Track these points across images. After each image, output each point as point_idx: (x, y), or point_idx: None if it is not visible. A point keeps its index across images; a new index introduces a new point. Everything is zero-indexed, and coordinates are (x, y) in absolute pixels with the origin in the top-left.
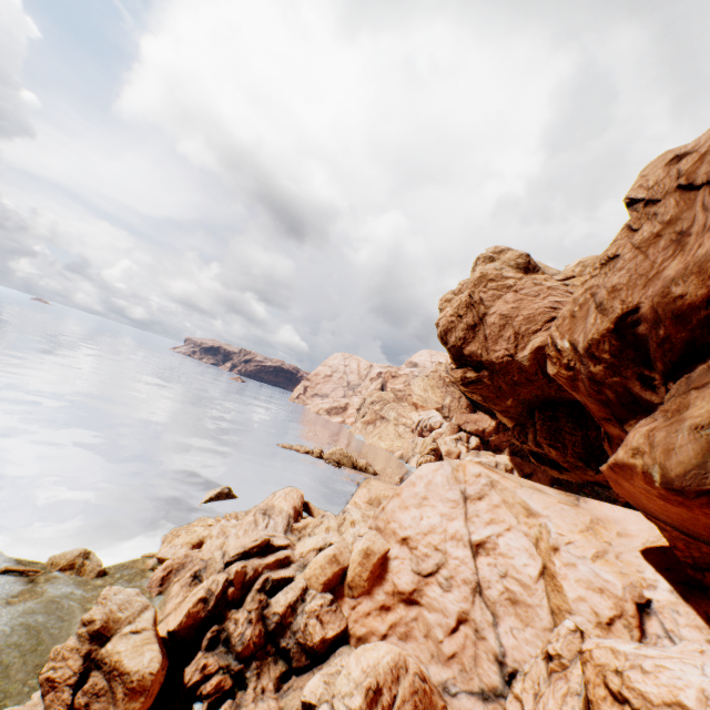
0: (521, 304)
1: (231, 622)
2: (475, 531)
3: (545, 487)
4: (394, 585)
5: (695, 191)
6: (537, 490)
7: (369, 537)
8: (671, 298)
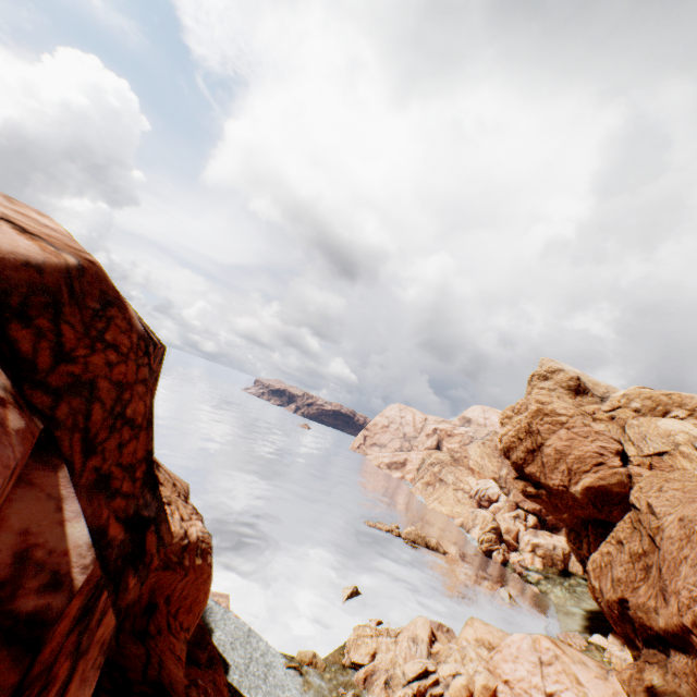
0: (573, 443)
1: None
2: (547, 685)
3: (588, 659)
4: None
5: (654, 545)
6: (583, 664)
7: (485, 675)
8: (637, 615)
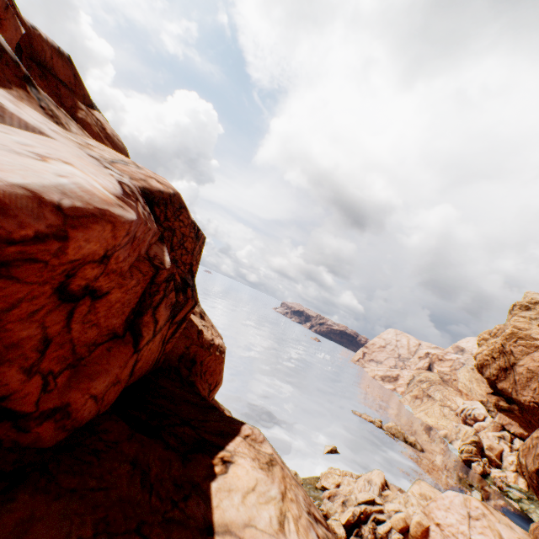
0: None
1: (362, 529)
2: (472, 534)
3: (516, 526)
4: None
5: None
6: (509, 527)
7: (420, 515)
8: None
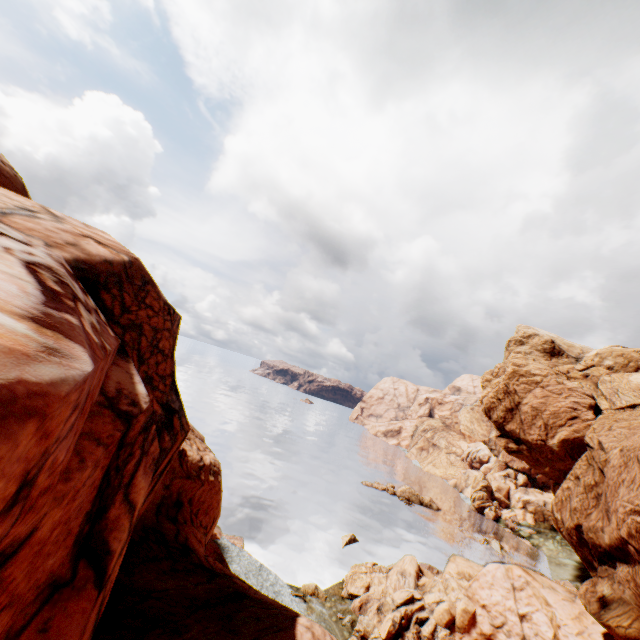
0: (548, 400)
1: (405, 637)
2: (520, 608)
3: (557, 585)
4: (480, 629)
5: (603, 476)
6: (552, 589)
7: (465, 601)
8: (589, 536)
